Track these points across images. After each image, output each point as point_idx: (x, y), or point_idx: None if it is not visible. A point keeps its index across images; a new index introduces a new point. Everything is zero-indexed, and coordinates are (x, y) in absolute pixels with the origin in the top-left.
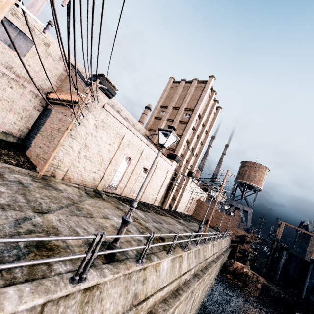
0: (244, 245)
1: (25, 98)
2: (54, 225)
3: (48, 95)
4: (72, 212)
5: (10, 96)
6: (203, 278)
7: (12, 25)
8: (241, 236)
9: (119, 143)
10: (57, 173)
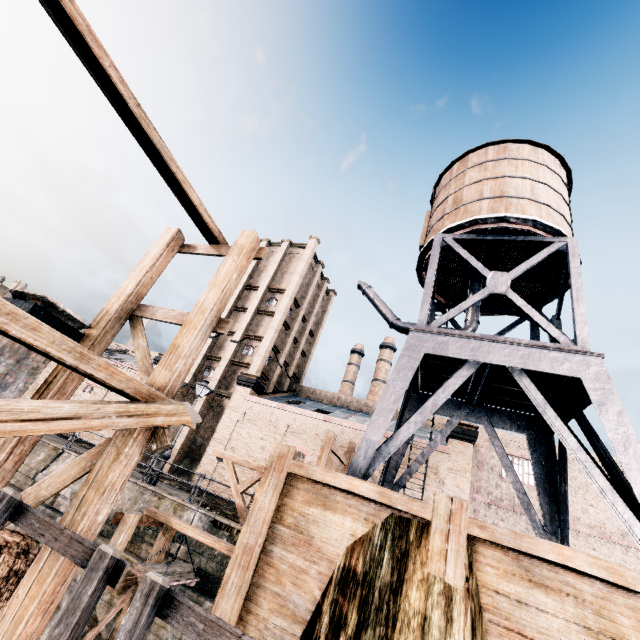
0: (178, 519)
1: None
2: None
3: None
4: None
5: None
6: None
7: None
8: None
9: None
10: None
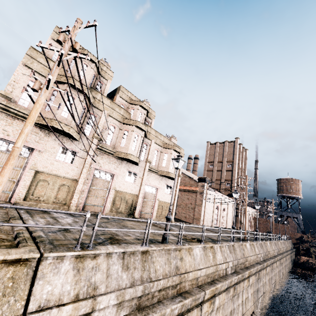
0: (304, 244)
1: None
2: (238, 236)
3: None
4: None
5: None
6: (282, 256)
7: None
8: (299, 238)
9: (213, 201)
10: (202, 223)
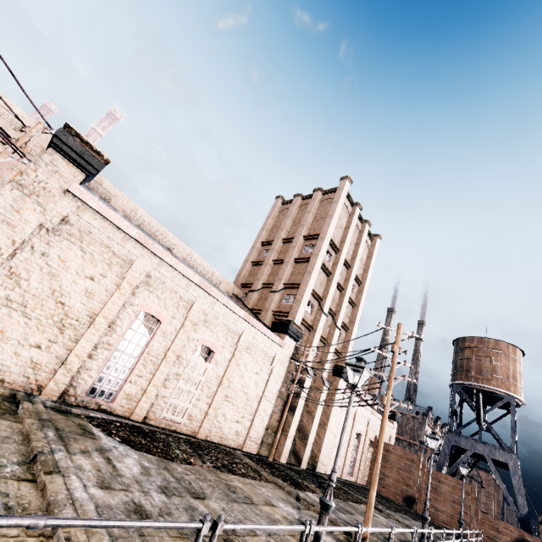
0: None
1: None
2: None
3: None
4: None
5: None
6: None
7: None
8: None
9: (121, 279)
10: None
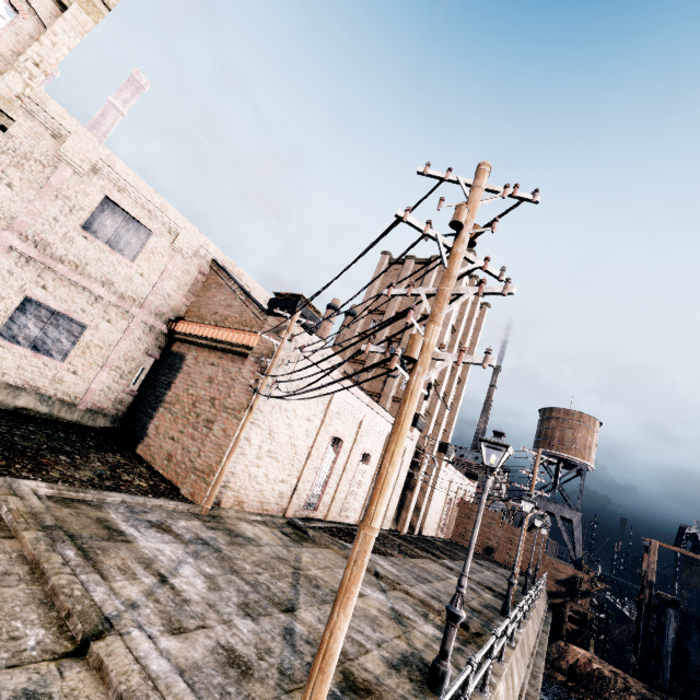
0: (579, 602)
1: (131, 337)
2: None
3: (174, 327)
4: (315, 595)
5: (104, 338)
6: None
7: (117, 209)
8: (567, 581)
9: (323, 414)
10: (224, 496)
